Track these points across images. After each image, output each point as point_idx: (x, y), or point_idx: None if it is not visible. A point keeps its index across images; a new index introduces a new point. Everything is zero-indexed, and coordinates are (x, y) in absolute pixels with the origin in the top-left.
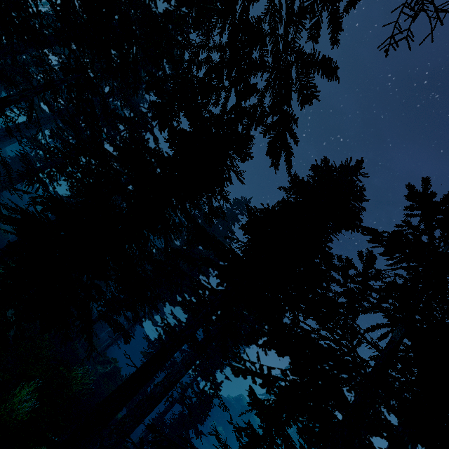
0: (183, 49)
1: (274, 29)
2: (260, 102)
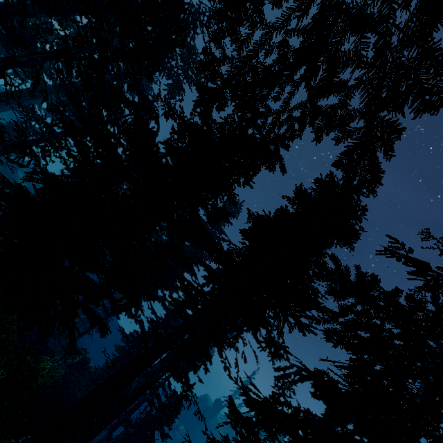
0: (253, 28)
1: (387, 18)
2: (343, 103)
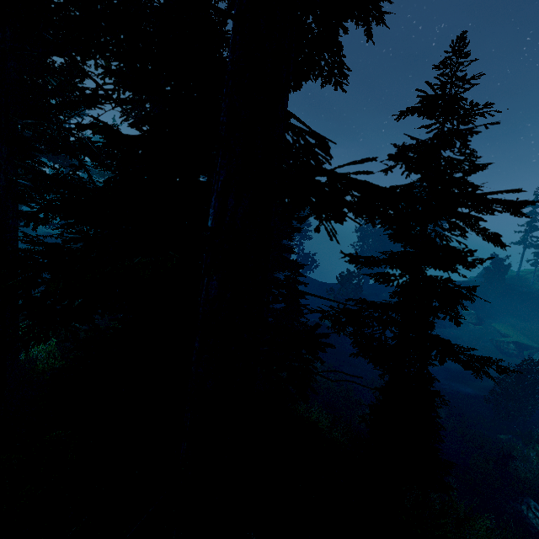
0: None
1: None
2: None
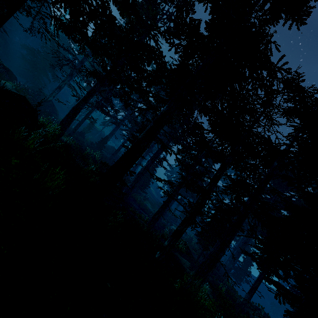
0: None
1: None
2: None
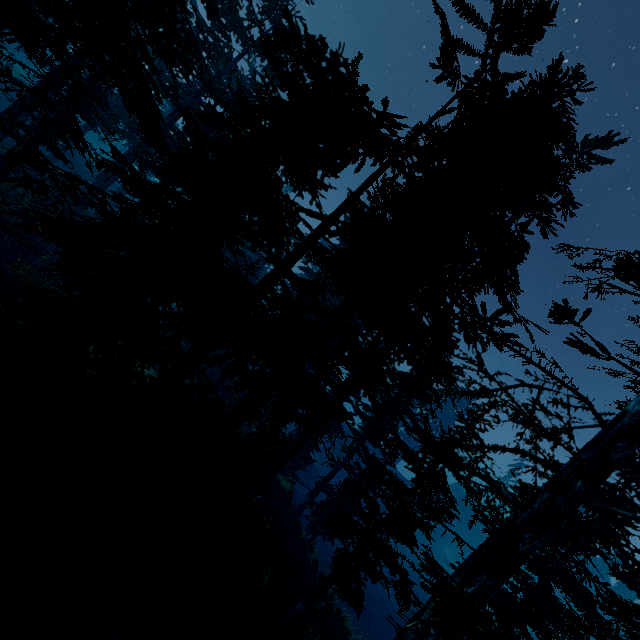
0: None
1: None
2: None
